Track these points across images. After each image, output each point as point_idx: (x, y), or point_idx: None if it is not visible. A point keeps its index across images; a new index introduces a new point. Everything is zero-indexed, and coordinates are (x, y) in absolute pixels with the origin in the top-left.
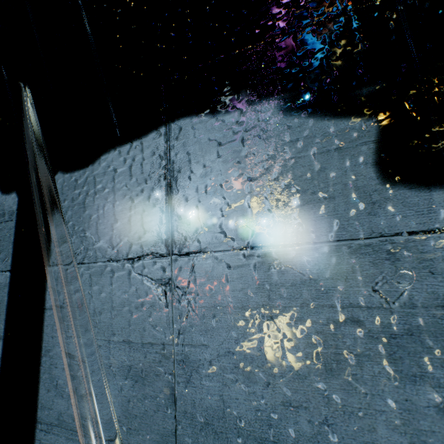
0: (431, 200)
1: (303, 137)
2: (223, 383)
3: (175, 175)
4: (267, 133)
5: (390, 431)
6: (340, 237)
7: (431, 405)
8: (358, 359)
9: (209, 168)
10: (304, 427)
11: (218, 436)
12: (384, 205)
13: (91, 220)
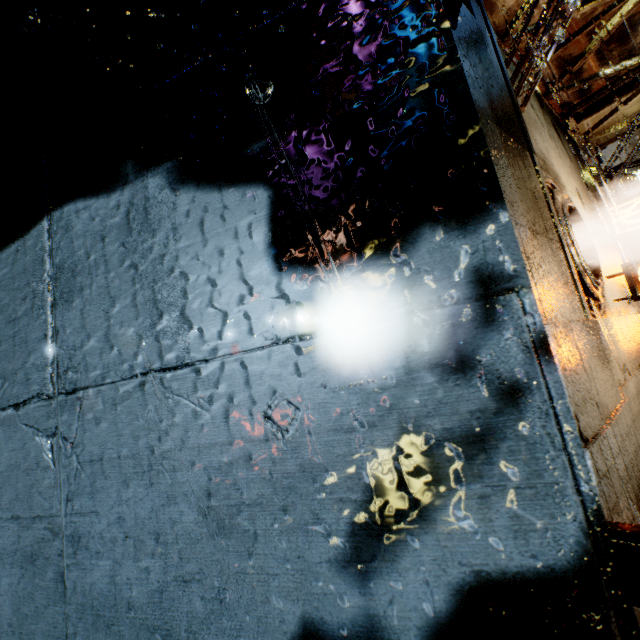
0: (324, 290)
1: (193, 217)
2: (114, 560)
3: (59, 285)
4: (155, 216)
5: (284, 599)
6: (232, 350)
7: (323, 560)
8: (251, 509)
9: (95, 270)
10: (197, 606)
11: (111, 630)
12: (276, 302)
13: None
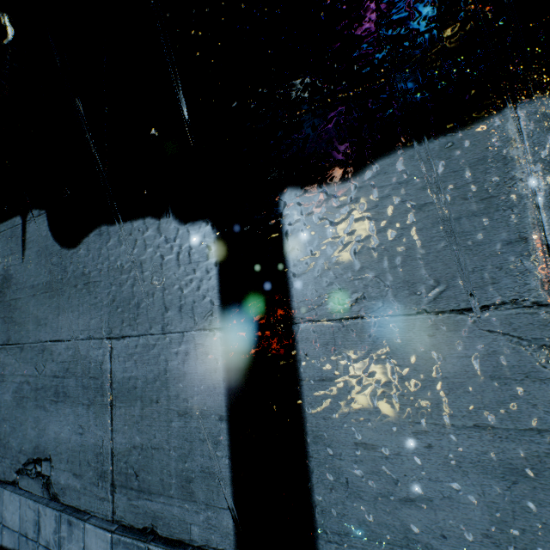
0: None
1: None
2: None
3: (544, 184)
4: None
5: None
6: None
7: None
8: None
9: None
10: None
11: None
12: None
13: (371, 256)
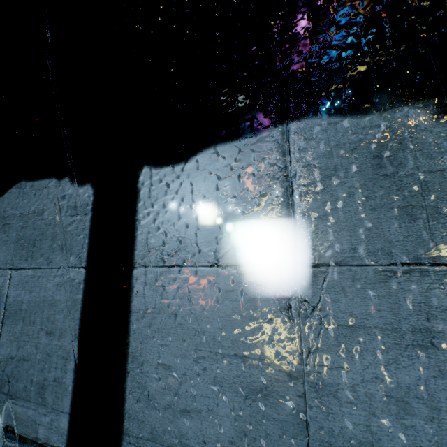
0: None
1: None
2: (369, 413)
3: (297, 179)
4: (417, 140)
5: None
6: None
7: None
8: None
9: (341, 173)
10: None
11: None
12: None
13: (189, 221)
